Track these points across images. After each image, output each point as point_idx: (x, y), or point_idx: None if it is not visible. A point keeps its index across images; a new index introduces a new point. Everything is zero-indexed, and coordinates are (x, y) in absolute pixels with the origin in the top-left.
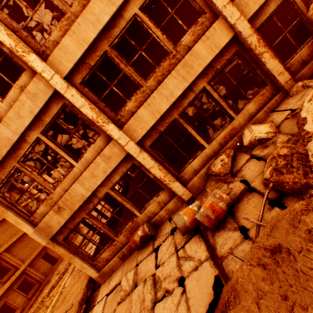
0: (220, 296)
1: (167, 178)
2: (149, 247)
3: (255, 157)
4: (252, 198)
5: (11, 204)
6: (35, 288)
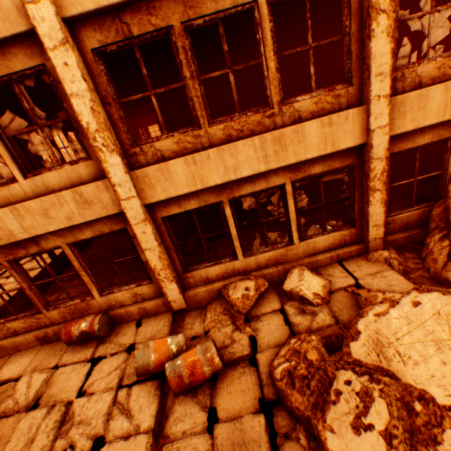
0: None
1: (165, 273)
2: (88, 349)
3: (284, 314)
4: (247, 375)
5: None
6: None
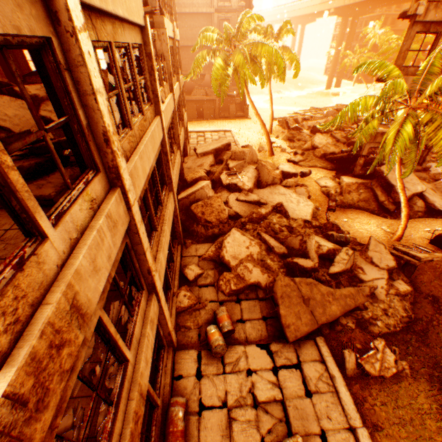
0: (282, 324)
1: (172, 328)
2: (190, 422)
3: (202, 286)
4: (227, 306)
5: None
6: None
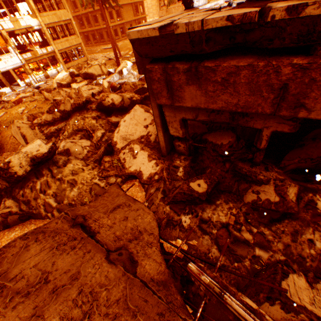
0: None
1: None
2: None
3: None
4: None
5: (159, 0)
6: (124, 36)
